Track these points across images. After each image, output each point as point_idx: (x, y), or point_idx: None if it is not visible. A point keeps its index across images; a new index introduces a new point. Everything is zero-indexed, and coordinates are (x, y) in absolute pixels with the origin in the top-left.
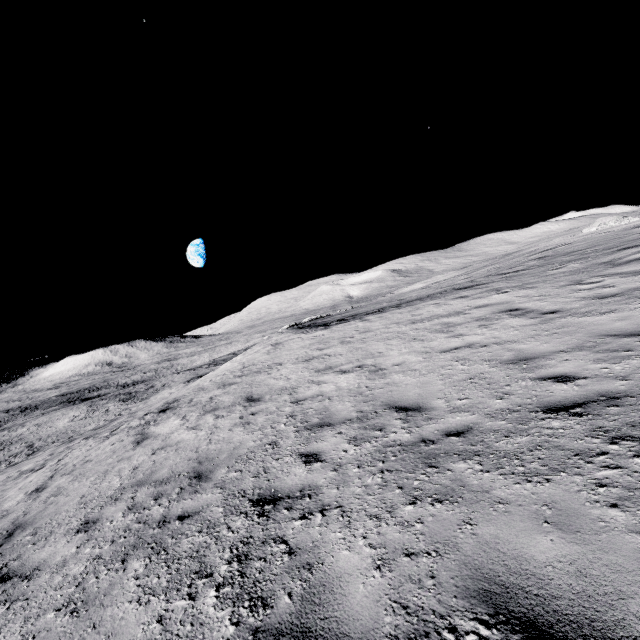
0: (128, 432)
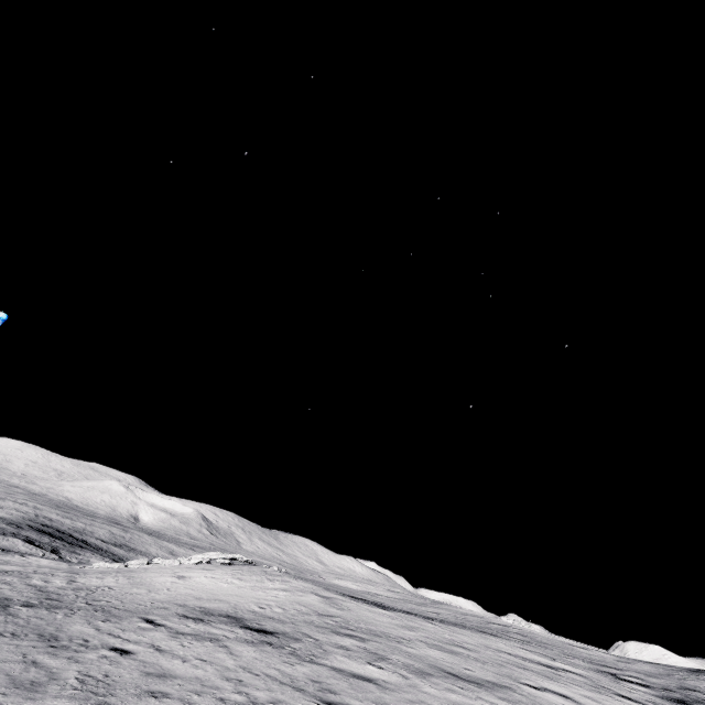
0: (259, 647)
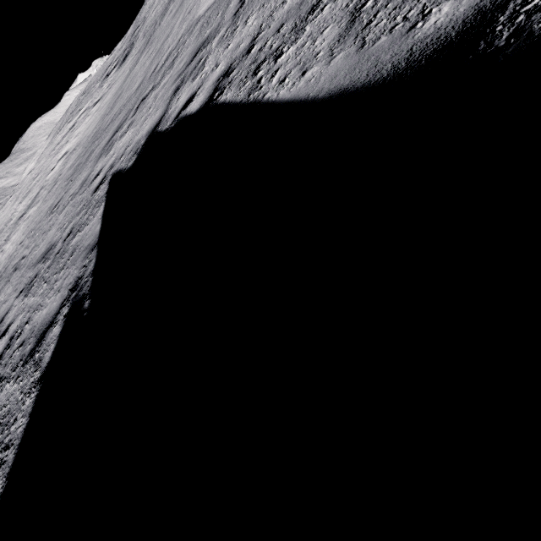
0: None
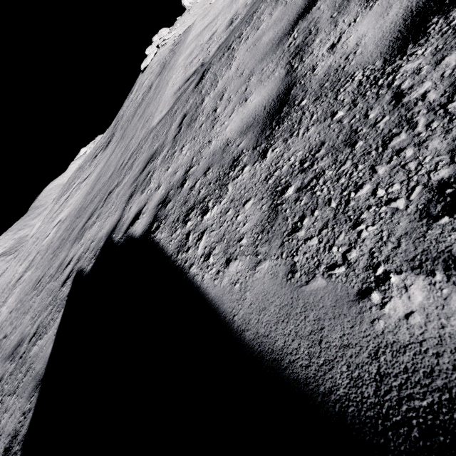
0: None
